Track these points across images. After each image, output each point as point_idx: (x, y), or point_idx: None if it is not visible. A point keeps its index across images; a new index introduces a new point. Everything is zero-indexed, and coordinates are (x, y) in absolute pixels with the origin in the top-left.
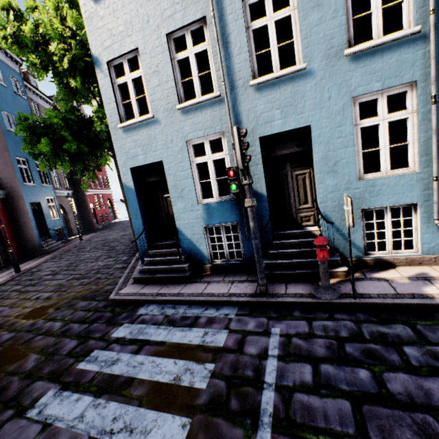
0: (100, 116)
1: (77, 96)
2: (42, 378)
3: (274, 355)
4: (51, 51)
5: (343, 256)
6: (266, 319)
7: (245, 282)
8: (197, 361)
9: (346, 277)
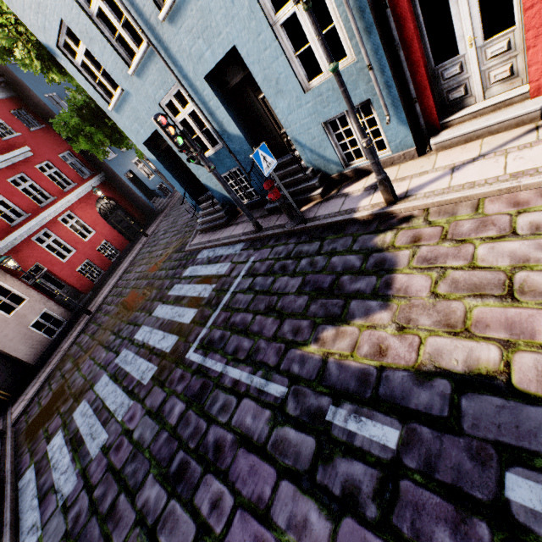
0: None
1: None
2: (157, 301)
3: (241, 275)
4: (20, 59)
5: (327, 175)
6: (253, 251)
7: (257, 220)
8: (210, 284)
9: (322, 198)
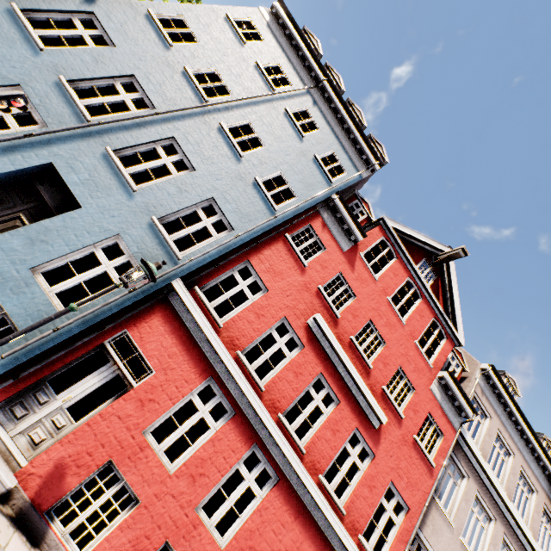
0: None
1: None
2: None
3: None
4: None
5: None
6: None
7: None
8: None
9: None
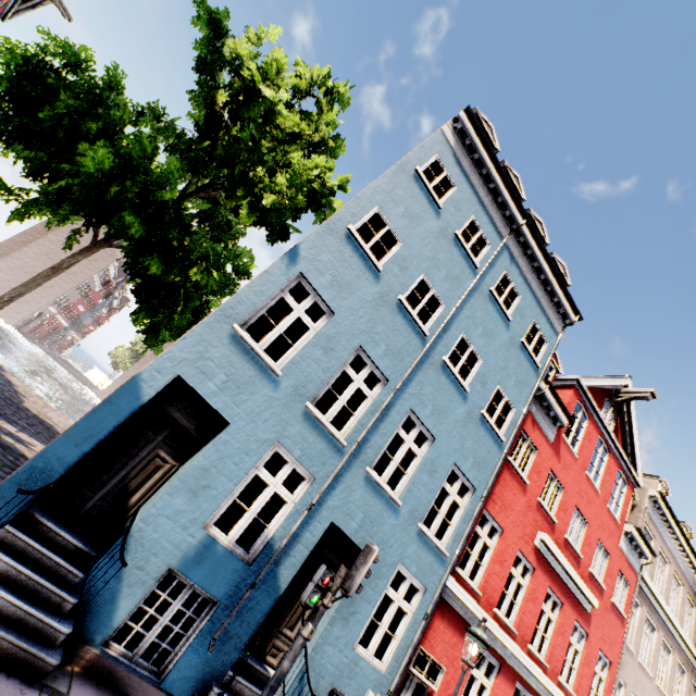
0: (195, 238)
1: (179, 149)
2: None
3: None
4: (277, 178)
5: None
6: None
7: None
8: None
9: None
